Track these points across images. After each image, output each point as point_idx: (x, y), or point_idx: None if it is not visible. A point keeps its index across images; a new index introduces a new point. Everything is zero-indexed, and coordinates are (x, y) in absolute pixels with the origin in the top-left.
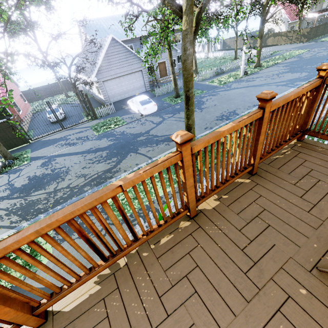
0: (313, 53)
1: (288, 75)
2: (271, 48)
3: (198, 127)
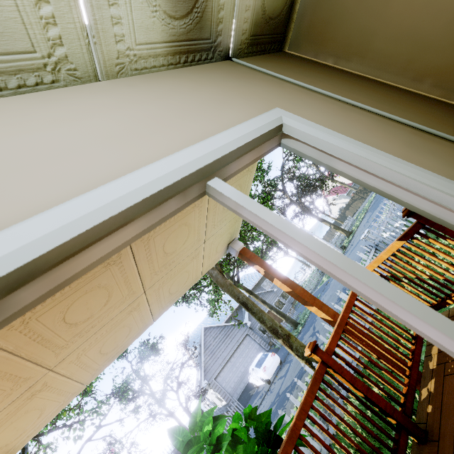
0: None
1: (374, 213)
2: (354, 215)
3: (322, 332)
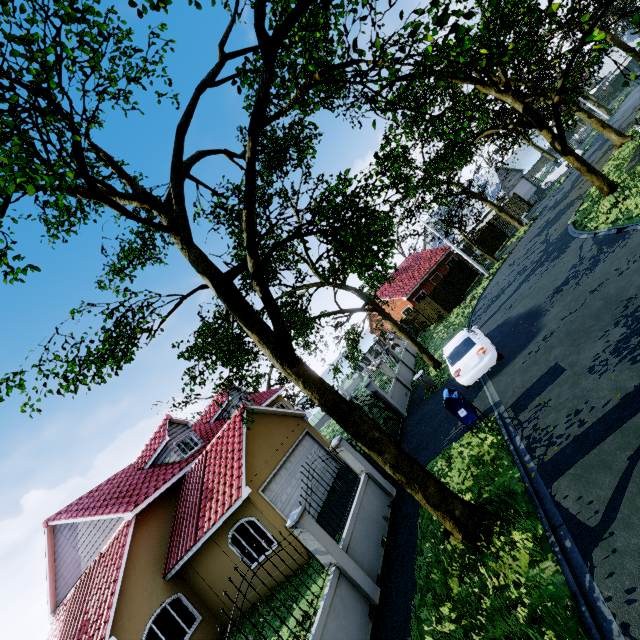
0: None
1: None
2: None
3: None
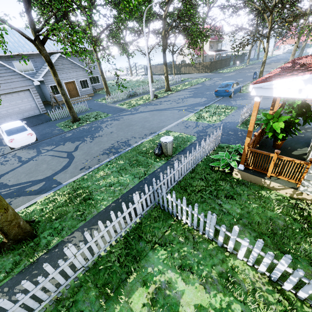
0: (213, 81)
1: (190, 100)
2: (184, 75)
3: (72, 167)
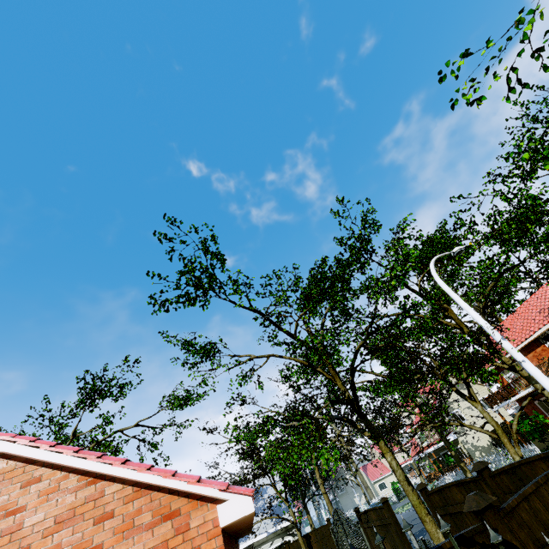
0: None
1: None
2: None
3: None
